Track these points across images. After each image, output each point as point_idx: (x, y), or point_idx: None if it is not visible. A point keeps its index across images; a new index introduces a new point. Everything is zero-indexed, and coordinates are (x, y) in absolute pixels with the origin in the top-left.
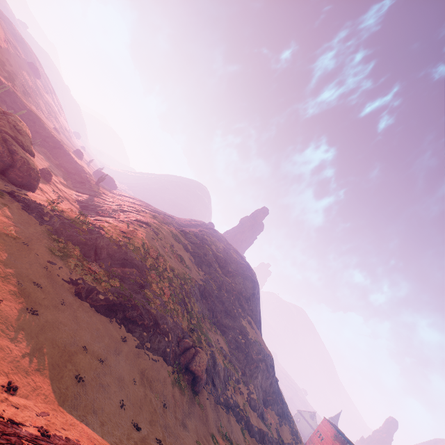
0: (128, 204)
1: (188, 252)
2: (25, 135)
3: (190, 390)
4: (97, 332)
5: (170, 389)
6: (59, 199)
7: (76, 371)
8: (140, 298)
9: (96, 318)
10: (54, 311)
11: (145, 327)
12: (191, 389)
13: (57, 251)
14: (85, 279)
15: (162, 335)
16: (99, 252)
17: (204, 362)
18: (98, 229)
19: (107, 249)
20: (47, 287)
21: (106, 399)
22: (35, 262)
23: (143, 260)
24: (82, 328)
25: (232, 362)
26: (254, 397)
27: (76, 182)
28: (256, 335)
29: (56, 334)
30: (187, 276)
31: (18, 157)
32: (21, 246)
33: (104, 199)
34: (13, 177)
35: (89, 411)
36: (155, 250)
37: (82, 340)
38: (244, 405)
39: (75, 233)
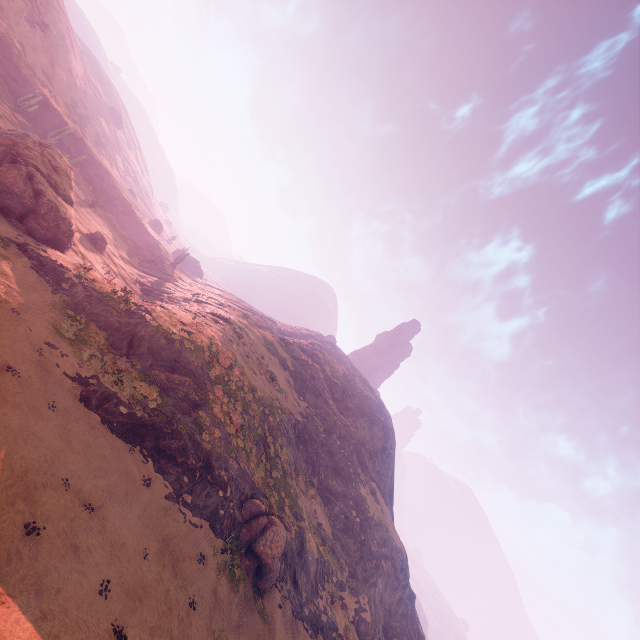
0: (211, 295)
1: (287, 371)
2: (63, 175)
3: (250, 586)
4: (101, 461)
5: (212, 578)
6: (109, 275)
7: (30, 516)
8: (189, 422)
9: (108, 440)
10: (29, 416)
11: (188, 469)
12: (252, 584)
13: (67, 331)
14: (103, 379)
15: (215, 486)
16: (136, 345)
17: (279, 542)
18: (143, 313)
19: (149, 343)
20: (31, 378)
21: (73, 573)
22: (22, 339)
23: (206, 367)
24: (73, 450)
25: (335, 552)
26: (366, 617)
27: (145, 260)
28: (381, 514)
29: (17, 450)
30: (277, 403)
31: (44, 200)
32: (7, 313)
33: (178, 285)
34: (34, 227)
35: (26, 589)
36: (230, 357)
37: (65, 468)
38: (346, 628)
39: (105, 313)
